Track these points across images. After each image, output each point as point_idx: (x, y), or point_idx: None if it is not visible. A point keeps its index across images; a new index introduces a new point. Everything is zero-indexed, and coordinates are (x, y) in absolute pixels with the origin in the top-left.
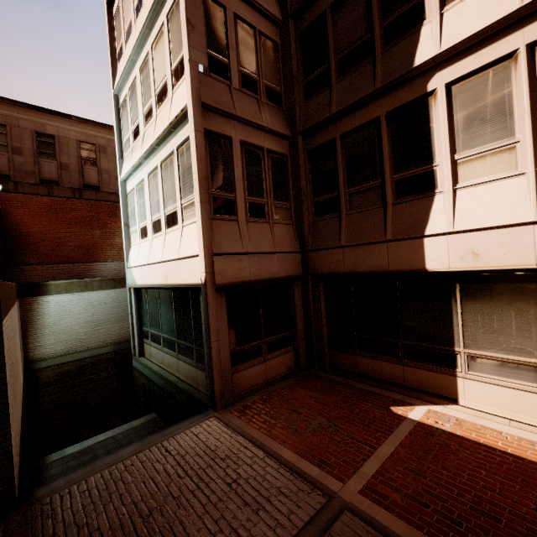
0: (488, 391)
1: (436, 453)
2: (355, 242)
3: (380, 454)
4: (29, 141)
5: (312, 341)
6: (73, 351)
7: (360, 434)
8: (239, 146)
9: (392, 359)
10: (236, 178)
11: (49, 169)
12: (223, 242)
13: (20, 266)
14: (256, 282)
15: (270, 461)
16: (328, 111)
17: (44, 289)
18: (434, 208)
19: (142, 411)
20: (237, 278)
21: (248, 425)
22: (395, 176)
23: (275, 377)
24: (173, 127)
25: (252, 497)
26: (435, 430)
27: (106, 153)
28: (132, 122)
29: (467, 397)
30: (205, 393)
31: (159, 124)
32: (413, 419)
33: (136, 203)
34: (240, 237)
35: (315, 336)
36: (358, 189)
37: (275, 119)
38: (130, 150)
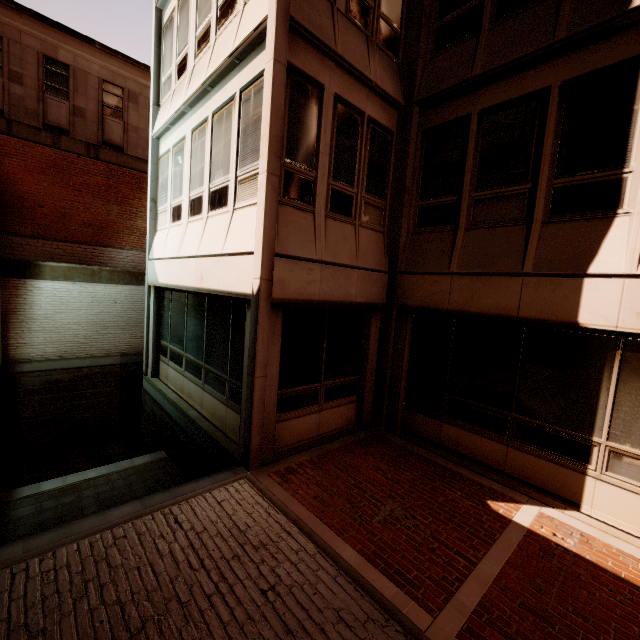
0: (631, 503)
1: (562, 585)
2: (473, 270)
3: (482, 574)
4: (34, 67)
5: (383, 394)
6: (68, 356)
7: (449, 536)
8: (332, 102)
9: (493, 435)
10: (320, 149)
11: (58, 112)
12: (290, 240)
13: (8, 236)
14: (324, 304)
15: (324, 561)
16: (469, 71)
17: (35, 271)
18: (610, 236)
19: (148, 445)
20: (302, 295)
21: (293, 499)
22: (556, 181)
23: (329, 432)
24: (238, 57)
25: (298, 621)
26: (555, 547)
27: (136, 104)
28: (177, 52)
29: (596, 504)
30: (234, 442)
31: (218, 52)
32: (521, 525)
33: (170, 171)
34: (314, 237)
35: (389, 388)
36: (492, 194)
37: (387, 74)
38: (170, 94)
